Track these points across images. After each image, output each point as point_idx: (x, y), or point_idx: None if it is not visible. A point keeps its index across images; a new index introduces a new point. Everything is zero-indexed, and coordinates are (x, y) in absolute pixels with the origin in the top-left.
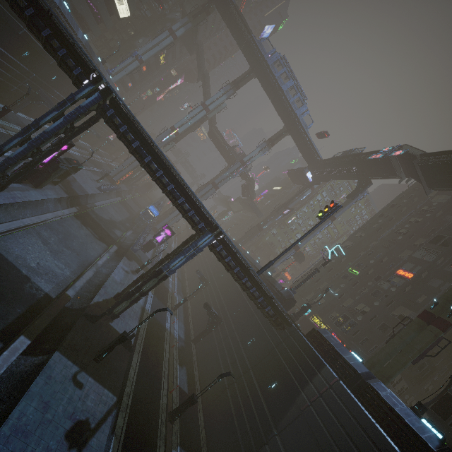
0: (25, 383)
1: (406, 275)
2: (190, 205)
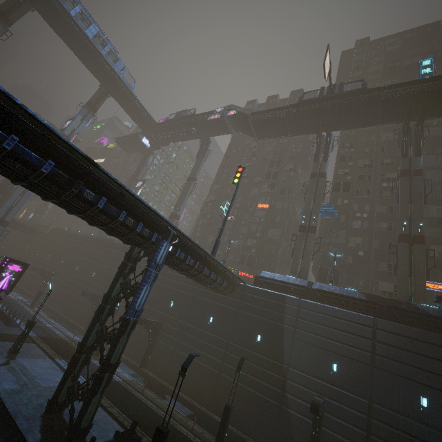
0: None
1: (264, 206)
2: (131, 217)
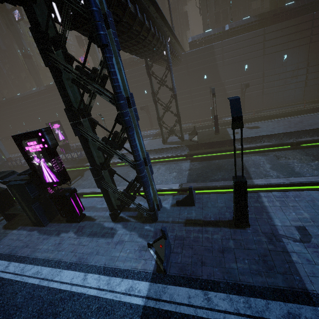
0: (253, 141)
1: None
2: None
